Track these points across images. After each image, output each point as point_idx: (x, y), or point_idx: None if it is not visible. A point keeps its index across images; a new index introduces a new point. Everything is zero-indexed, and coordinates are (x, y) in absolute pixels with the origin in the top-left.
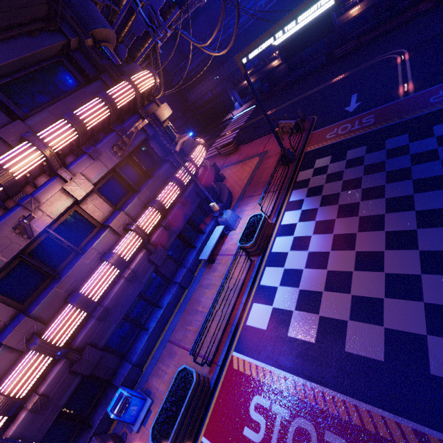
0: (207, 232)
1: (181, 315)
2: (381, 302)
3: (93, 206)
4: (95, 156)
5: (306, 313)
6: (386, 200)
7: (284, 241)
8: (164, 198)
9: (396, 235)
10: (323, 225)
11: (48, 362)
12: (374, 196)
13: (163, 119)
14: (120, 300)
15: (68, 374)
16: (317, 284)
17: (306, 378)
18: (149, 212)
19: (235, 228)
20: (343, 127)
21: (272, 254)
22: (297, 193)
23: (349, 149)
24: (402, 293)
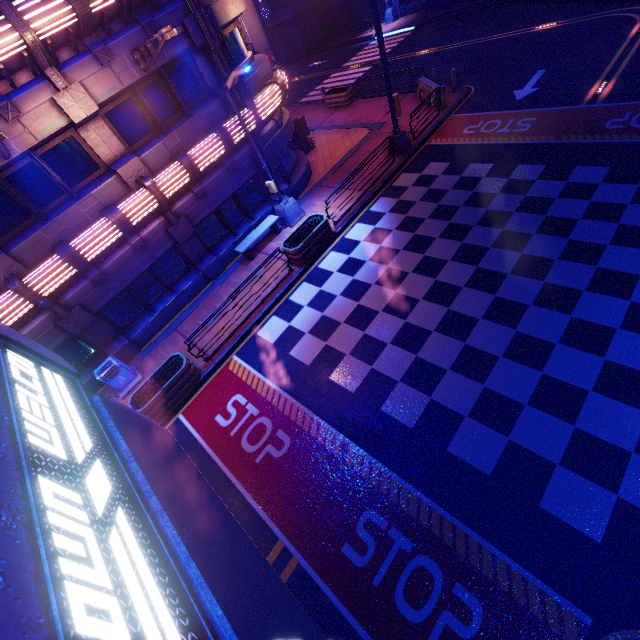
0: (256, 219)
1: (196, 308)
2: (384, 346)
3: (98, 137)
4: (104, 59)
5: (316, 338)
6: (461, 245)
7: (337, 258)
8: (199, 154)
9: (441, 287)
10: (385, 253)
11: (30, 307)
12: (454, 236)
13: (223, 21)
14: (122, 268)
15: (53, 327)
16: (341, 315)
17: (285, 391)
18: (174, 168)
19: (293, 224)
20: (492, 122)
21: (317, 269)
22: (384, 203)
23: (474, 161)
24: (406, 344)
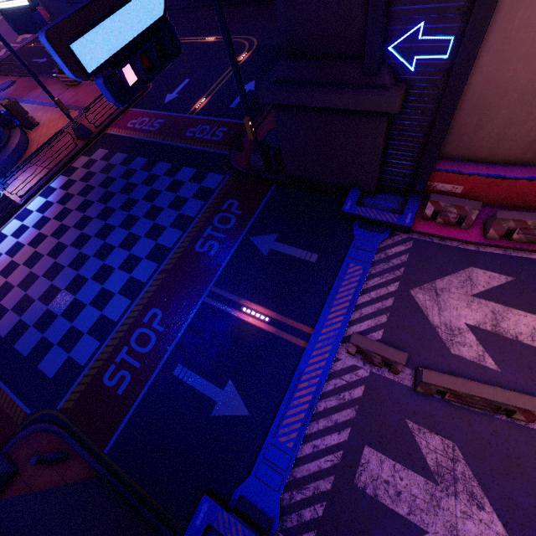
0: None
1: None
2: (13, 288)
3: None
4: None
5: None
6: (83, 216)
7: (15, 225)
8: None
9: (59, 246)
10: (43, 221)
11: None
12: (83, 209)
13: None
14: None
15: None
16: None
17: None
18: None
19: None
20: (144, 119)
21: None
22: (60, 180)
23: (120, 151)
24: (24, 285)
